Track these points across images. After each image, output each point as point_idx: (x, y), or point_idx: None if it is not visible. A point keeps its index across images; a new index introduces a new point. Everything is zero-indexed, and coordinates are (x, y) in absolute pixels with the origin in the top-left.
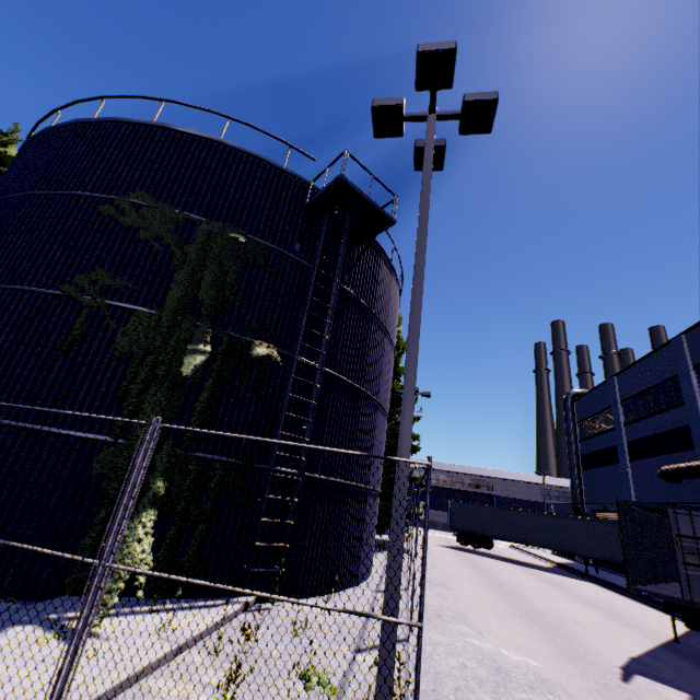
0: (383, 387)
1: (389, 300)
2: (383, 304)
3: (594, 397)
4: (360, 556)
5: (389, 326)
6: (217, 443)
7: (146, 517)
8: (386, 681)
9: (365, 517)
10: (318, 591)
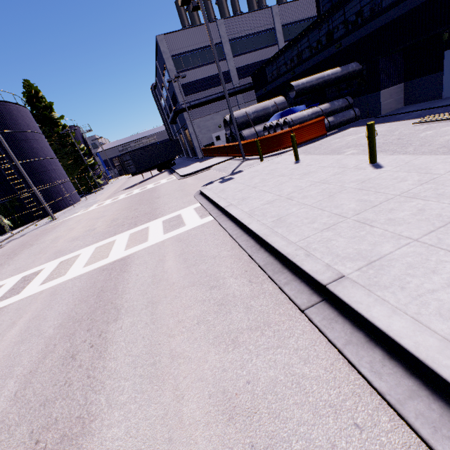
0: (41, 152)
1: (17, 118)
2: (15, 123)
3: (158, 88)
4: (67, 200)
5: (26, 128)
6: (1, 199)
7: (1, 218)
8: (49, 211)
9: (63, 191)
10: (58, 212)
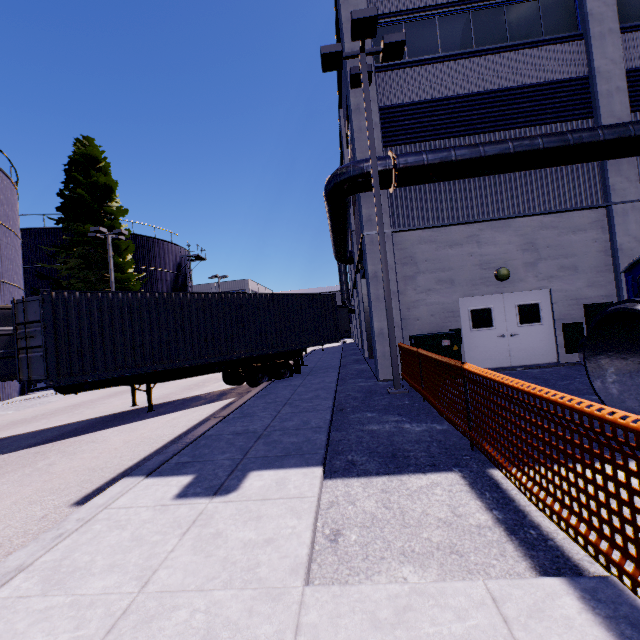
0: None
1: None
2: None
3: None
4: None
5: None
6: None
7: None
8: None
9: None
10: None
